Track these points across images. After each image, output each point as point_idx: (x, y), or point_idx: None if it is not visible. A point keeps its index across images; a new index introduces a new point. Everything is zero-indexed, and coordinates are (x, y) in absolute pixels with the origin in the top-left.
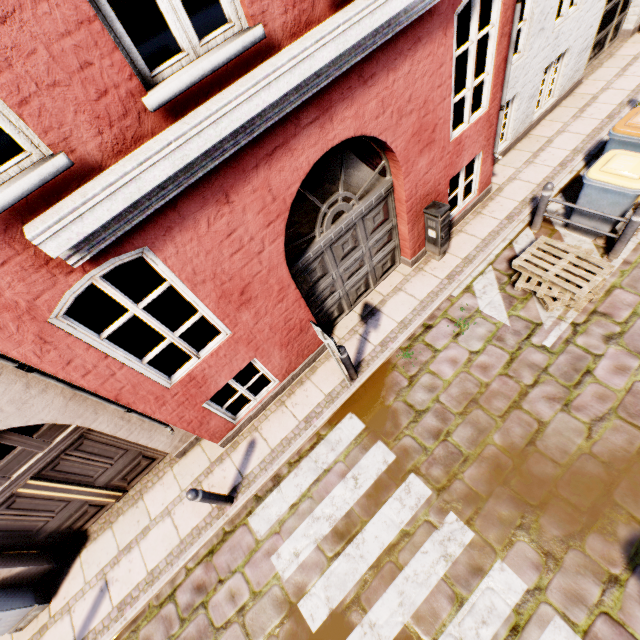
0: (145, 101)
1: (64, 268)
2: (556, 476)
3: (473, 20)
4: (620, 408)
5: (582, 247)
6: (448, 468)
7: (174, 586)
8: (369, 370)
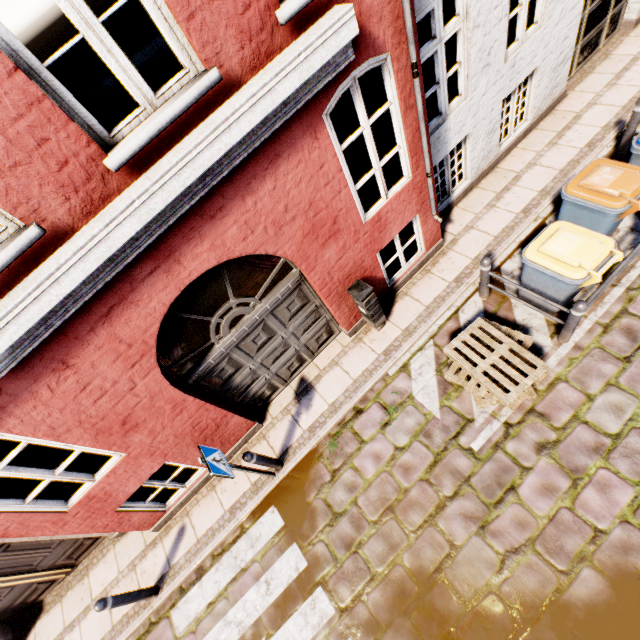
0: None
1: None
2: (458, 615)
3: (358, 108)
4: (539, 540)
5: (532, 322)
6: (354, 586)
7: None
8: (294, 460)
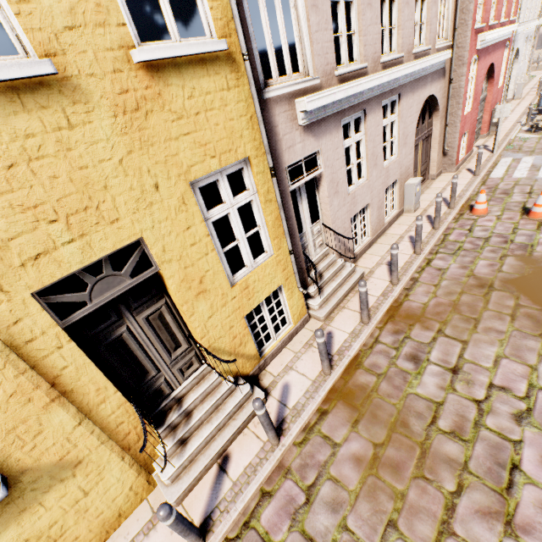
0: (490, 23)
1: (475, 50)
2: None
3: (504, 52)
4: None
5: None
6: None
7: (476, 192)
8: (499, 150)
